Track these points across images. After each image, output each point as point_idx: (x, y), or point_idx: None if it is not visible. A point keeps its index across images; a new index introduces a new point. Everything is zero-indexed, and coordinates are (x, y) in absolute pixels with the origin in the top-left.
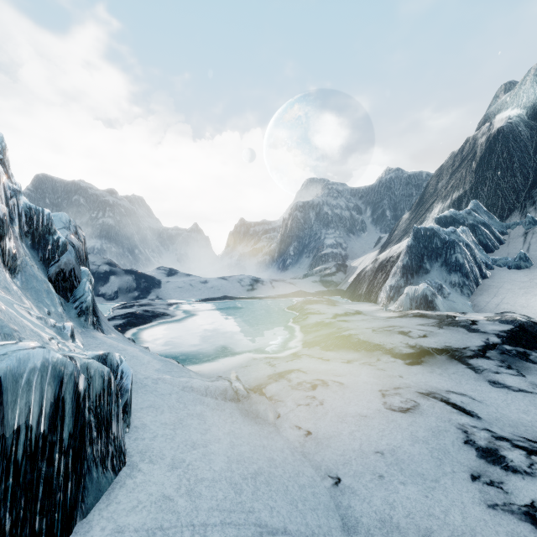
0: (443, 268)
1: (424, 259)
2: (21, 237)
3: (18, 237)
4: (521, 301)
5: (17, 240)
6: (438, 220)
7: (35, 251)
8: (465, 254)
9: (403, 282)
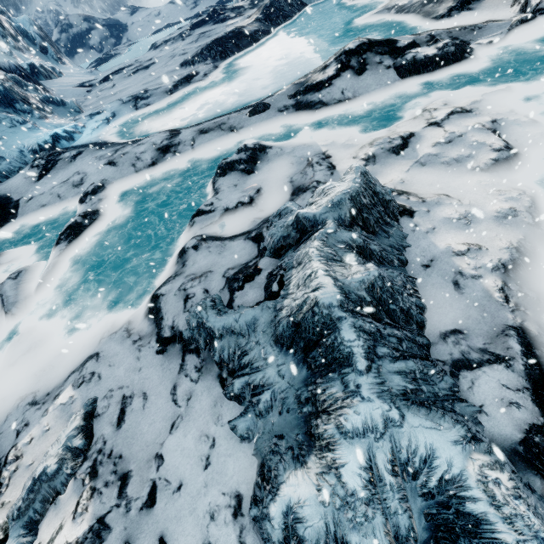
0: None
1: None
2: (23, 38)
3: (23, 39)
4: None
5: (23, 40)
6: None
7: (30, 42)
8: None
9: None
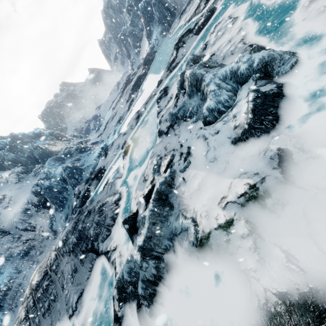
0: (132, 48)
1: (128, 49)
2: (74, 138)
3: (74, 138)
4: (144, 51)
5: (74, 138)
6: (127, 11)
7: (76, 137)
8: (132, 38)
9: (130, 62)
